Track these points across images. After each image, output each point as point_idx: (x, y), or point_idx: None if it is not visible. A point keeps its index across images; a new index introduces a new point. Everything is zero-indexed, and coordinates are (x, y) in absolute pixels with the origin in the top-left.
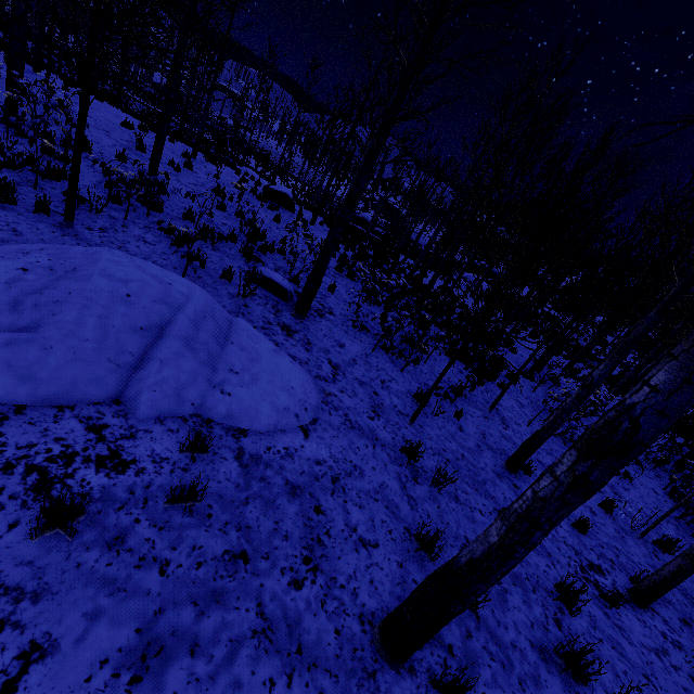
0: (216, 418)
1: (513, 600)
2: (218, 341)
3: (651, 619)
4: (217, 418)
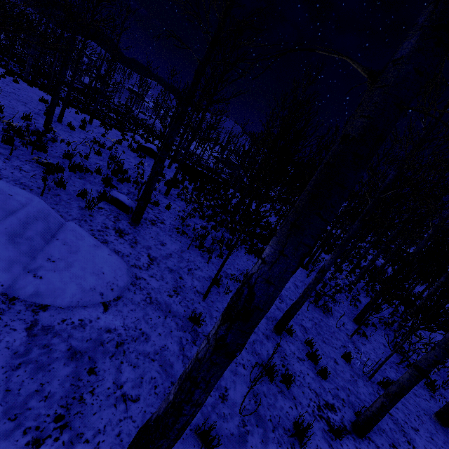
0: (21, 296)
1: (252, 440)
2: (44, 237)
3: (366, 447)
4: (23, 296)
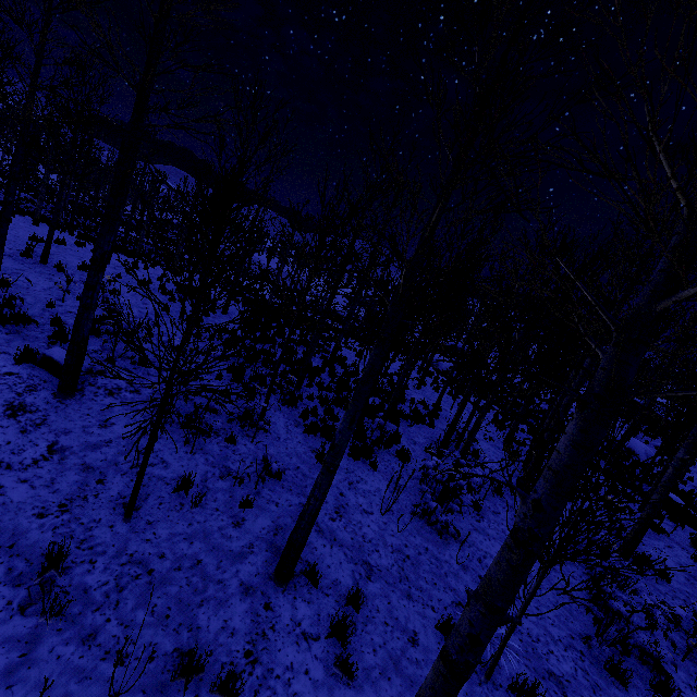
0: None
1: None
2: None
3: None
4: None
